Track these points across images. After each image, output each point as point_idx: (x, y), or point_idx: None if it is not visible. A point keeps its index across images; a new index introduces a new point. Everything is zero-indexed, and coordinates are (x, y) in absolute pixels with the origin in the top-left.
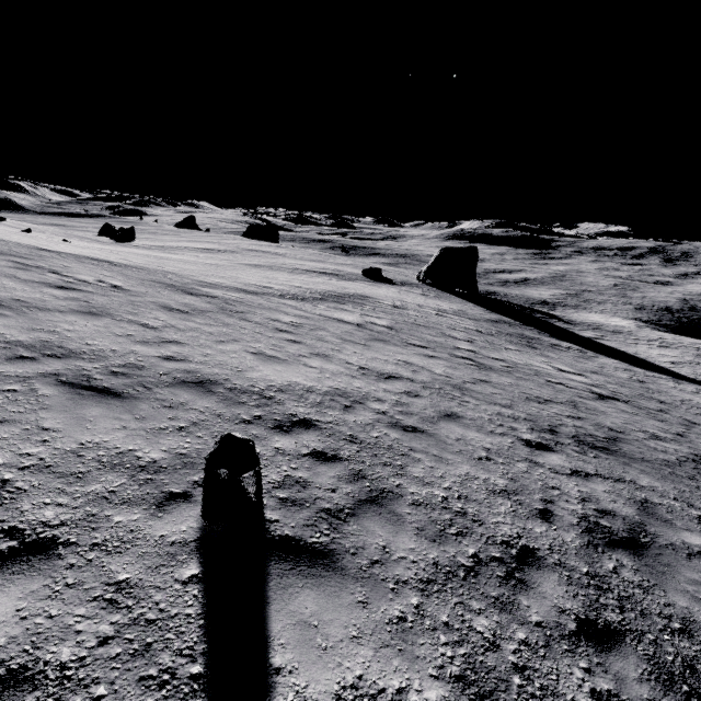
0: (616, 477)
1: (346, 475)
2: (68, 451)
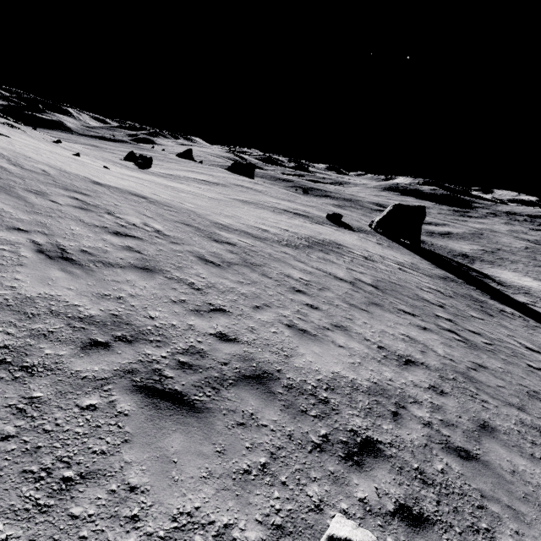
0: None
1: None
2: (162, 540)
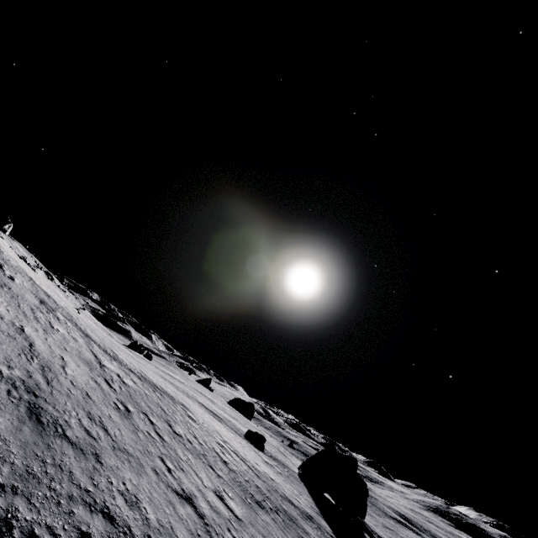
0: None
1: None
2: None
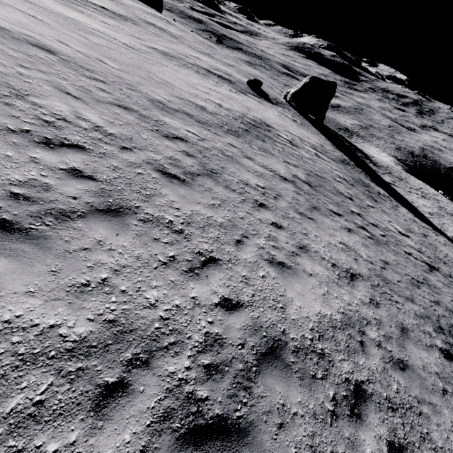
0: None
1: None
2: None
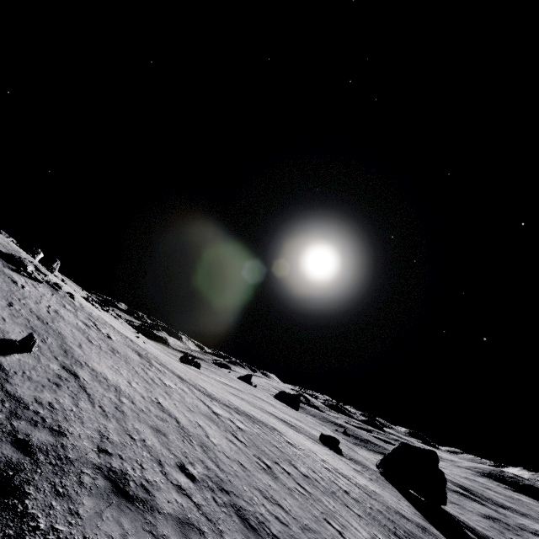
0: (211, 517)
1: (53, 381)
2: None
